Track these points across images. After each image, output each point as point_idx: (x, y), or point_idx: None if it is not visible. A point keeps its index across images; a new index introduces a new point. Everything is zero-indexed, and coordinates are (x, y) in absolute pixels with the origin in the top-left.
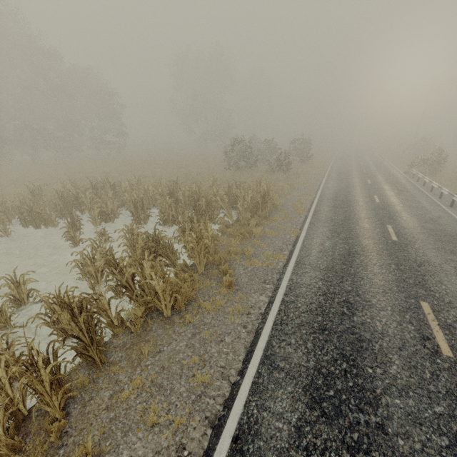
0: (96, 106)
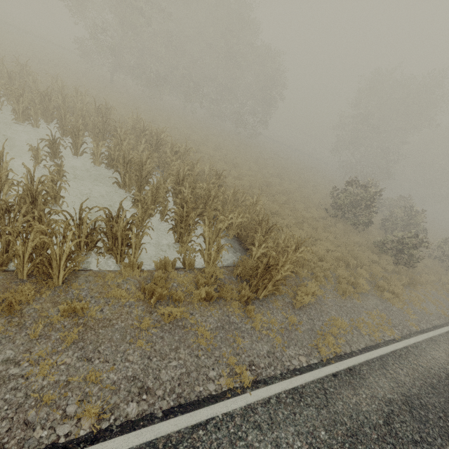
0: (258, 86)
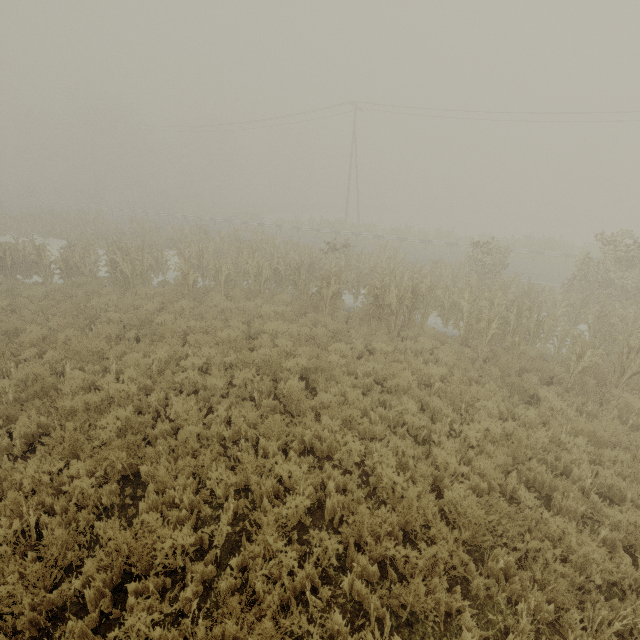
0: None
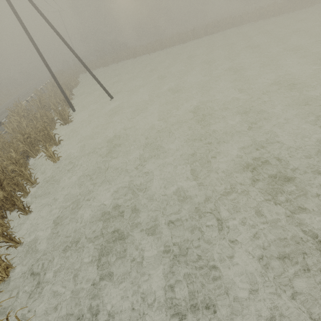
0: None
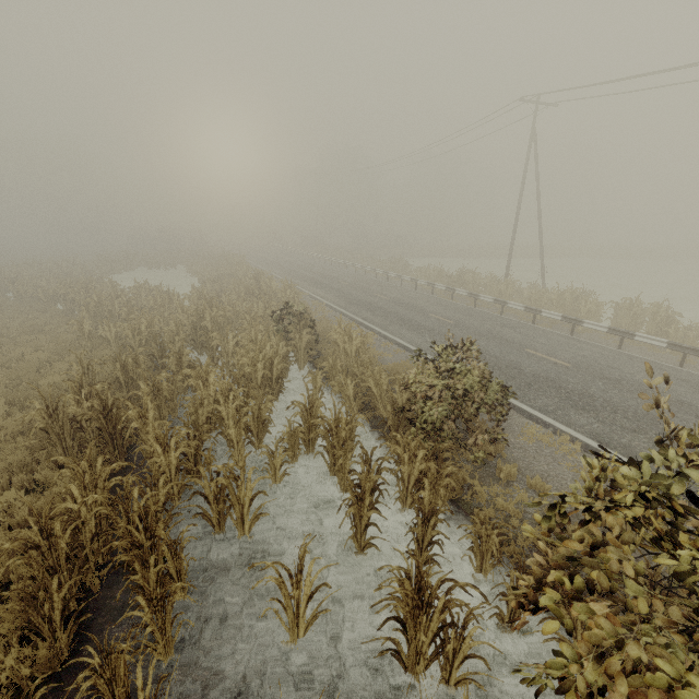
0: None
